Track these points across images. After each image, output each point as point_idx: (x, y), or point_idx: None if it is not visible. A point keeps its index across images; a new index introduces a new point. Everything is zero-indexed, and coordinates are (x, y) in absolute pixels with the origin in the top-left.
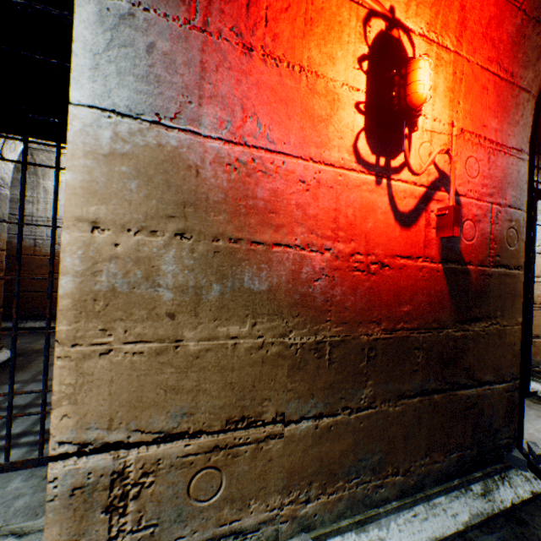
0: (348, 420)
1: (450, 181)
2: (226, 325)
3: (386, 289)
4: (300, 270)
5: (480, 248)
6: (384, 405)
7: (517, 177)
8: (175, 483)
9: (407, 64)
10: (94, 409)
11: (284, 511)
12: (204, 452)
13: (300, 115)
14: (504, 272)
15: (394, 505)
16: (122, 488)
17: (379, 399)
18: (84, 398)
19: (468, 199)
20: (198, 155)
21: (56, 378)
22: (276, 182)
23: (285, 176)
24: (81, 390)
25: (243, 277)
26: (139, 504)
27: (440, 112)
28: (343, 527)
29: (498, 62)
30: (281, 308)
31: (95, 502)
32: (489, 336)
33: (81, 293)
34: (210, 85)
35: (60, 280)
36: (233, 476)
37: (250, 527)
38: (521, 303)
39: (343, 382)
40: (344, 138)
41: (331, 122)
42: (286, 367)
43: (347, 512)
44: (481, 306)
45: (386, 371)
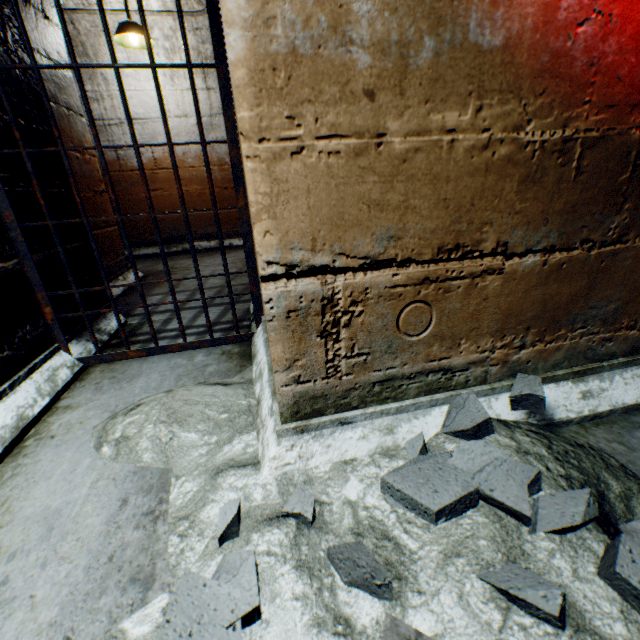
0: (586, 258)
1: None
2: (440, 112)
3: None
4: (557, 5)
5: None
6: (638, 240)
7: None
8: (383, 316)
9: None
10: (294, 227)
11: (495, 355)
12: (412, 285)
13: None
14: None
15: (621, 361)
16: (332, 315)
17: (634, 231)
18: (282, 213)
19: None
20: None
21: (249, 186)
22: None
23: None
24: (278, 202)
25: (467, 23)
26: (350, 333)
27: None
28: (558, 376)
29: None
30: (518, 80)
31: (310, 327)
32: None
33: (255, 59)
34: None
35: (227, 37)
36: (443, 314)
37: (458, 367)
38: None
39: (589, 205)
40: None
41: None
42: (516, 179)
43: (563, 364)
44: None
45: None
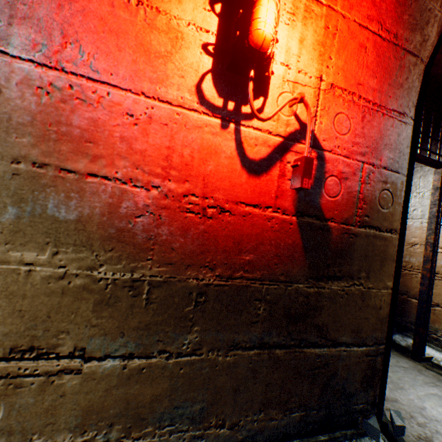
0: (166, 364)
1: (307, 132)
2: (20, 250)
3: (226, 235)
4: (119, 204)
5: (346, 206)
6: (212, 353)
7: (397, 139)
8: None
9: (253, 3)
10: None
11: None
12: None
13: (134, 48)
14: (373, 233)
15: None
16: None
17: (207, 347)
18: None
19: (335, 155)
20: (3, 74)
21: None
22: (98, 112)
23: (109, 107)
24: None
25: (46, 204)
26: None
27: (308, 64)
28: None
29: (380, 22)
30: (91, 240)
31: None
32: (349, 296)
33: None
34: (26, 6)
35: None
36: (14, 407)
37: None
38: (394, 267)
39: (163, 324)
40: (186, 77)
41: (172, 59)
42: (93, 301)
43: None
44: (342, 265)
45: (218, 319)
